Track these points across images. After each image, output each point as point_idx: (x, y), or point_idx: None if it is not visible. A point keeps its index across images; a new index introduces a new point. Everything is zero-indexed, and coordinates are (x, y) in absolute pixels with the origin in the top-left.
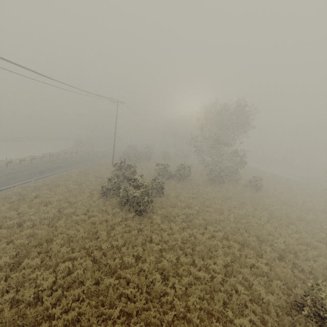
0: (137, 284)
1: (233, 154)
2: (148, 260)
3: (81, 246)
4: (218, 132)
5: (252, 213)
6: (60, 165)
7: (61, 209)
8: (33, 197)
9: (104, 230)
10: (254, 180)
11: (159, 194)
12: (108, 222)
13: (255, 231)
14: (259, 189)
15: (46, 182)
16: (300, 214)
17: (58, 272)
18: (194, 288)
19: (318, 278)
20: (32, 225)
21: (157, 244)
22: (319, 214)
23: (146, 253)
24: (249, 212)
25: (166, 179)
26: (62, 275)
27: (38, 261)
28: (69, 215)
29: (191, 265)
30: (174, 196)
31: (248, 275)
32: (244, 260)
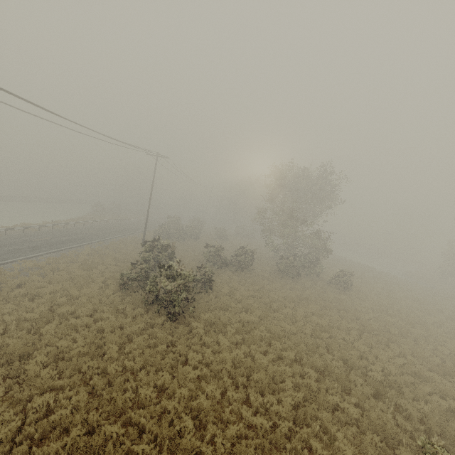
0: (155, 435)
1: (313, 236)
2: (178, 395)
3: (75, 367)
4: (294, 205)
5: (338, 323)
6: (66, 240)
7: (54, 306)
8: (15, 286)
9: (116, 342)
10: (342, 275)
11: (206, 290)
12: (124, 330)
13: (341, 351)
14: (348, 288)
15: (40, 263)
16: (405, 328)
17: (29, 412)
18: (244, 444)
19: (431, 430)
20: (3, 329)
21: (195, 368)
22: (430, 329)
23: (175, 383)
24: (334, 321)
25: (219, 267)
26: (34, 416)
27: (0, 392)
28: (66, 316)
29: (243, 405)
30: (227, 294)
31: (328, 423)
32: (324, 397)
